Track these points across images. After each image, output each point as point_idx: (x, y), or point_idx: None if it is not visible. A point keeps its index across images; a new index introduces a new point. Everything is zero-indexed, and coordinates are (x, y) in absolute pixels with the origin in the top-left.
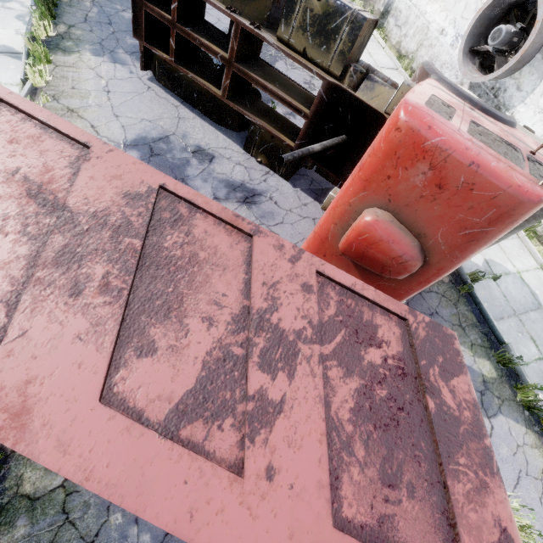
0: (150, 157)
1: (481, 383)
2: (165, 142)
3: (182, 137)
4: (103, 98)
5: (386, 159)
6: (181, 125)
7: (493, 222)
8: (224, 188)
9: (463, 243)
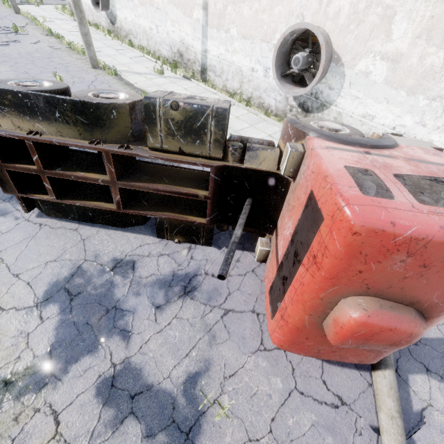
0: (71, 302)
1: None
2: (79, 275)
3: (95, 258)
4: None
5: (350, 258)
6: (88, 246)
7: None
8: (159, 291)
9: None
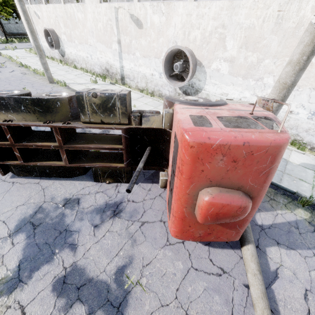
0: (34, 230)
1: (309, 225)
2: (40, 212)
3: (51, 200)
4: None
5: (194, 163)
6: (47, 192)
7: (273, 162)
8: (97, 215)
9: (265, 179)
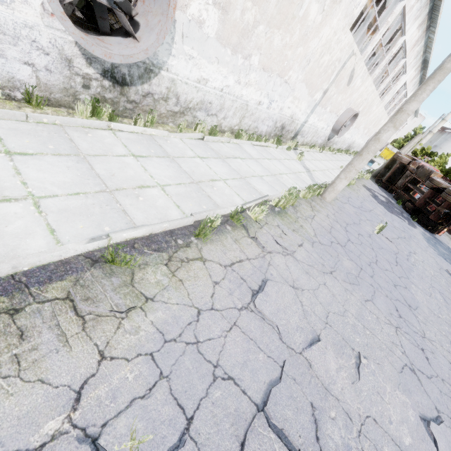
0: None
1: None
2: None
3: None
4: (449, 242)
5: None
6: None
7: None
8: None
9: None
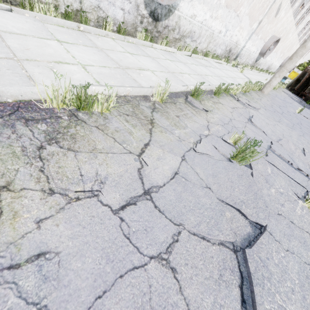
0: None
1: None
2: None
3: None
4: None
5: None
6: None
7: None
8: None
9: None
